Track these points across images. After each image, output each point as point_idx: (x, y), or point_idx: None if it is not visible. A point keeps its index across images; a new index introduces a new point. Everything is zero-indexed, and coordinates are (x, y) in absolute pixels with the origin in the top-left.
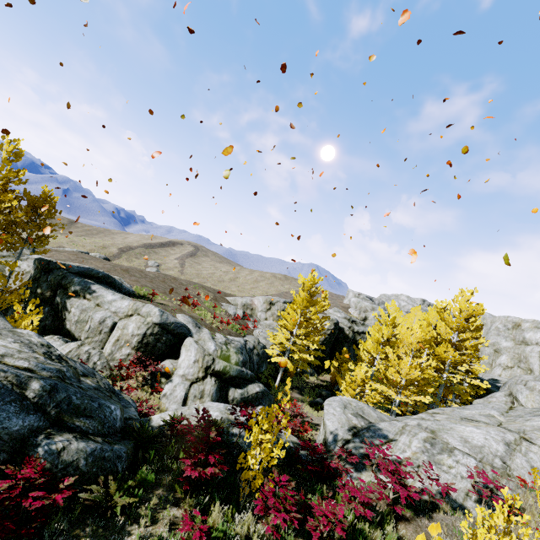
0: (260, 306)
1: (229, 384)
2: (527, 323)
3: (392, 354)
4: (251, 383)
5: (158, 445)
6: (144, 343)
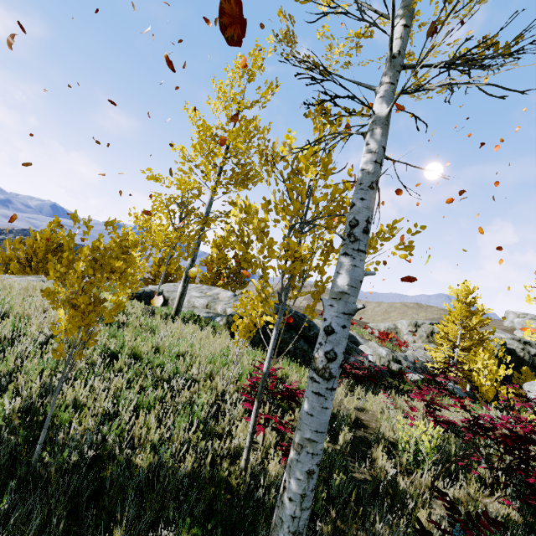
0: (404, 329)
1: None
2: None
3: None
4: None
5: (401, 378)
6: None
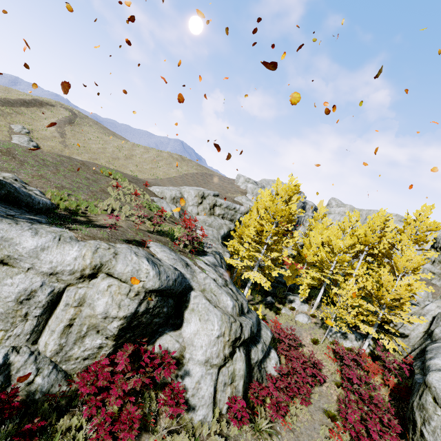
0: (191, 200)
1: (249, 342)
2: (393, 217)
3: (388, 277)
4: (259, 327)
5: None
6: (132, 327)
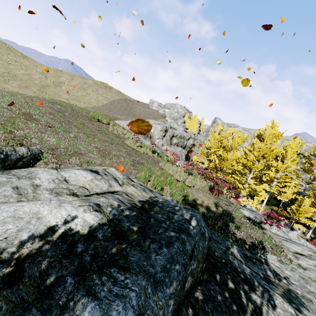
0: (157, 134)
1: None
2: None
3: None
4: None
5: None
6: None
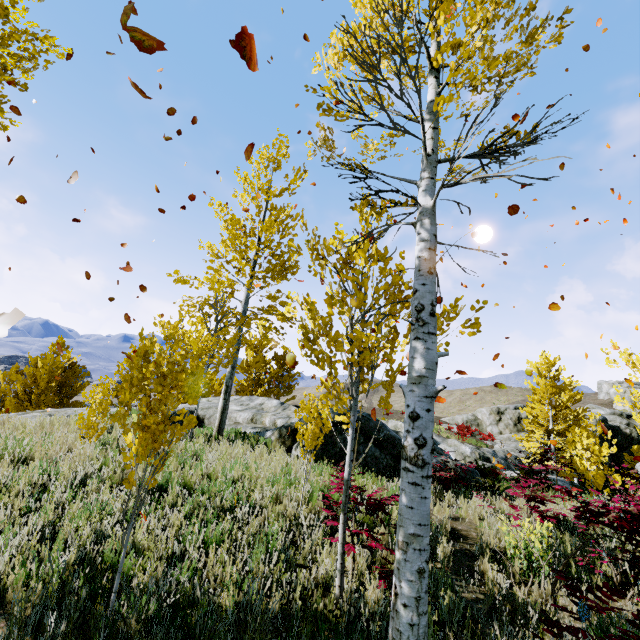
0: (486, 419)
1: None
2: None
3: None
4: None
5: (494, 476)
6: None
